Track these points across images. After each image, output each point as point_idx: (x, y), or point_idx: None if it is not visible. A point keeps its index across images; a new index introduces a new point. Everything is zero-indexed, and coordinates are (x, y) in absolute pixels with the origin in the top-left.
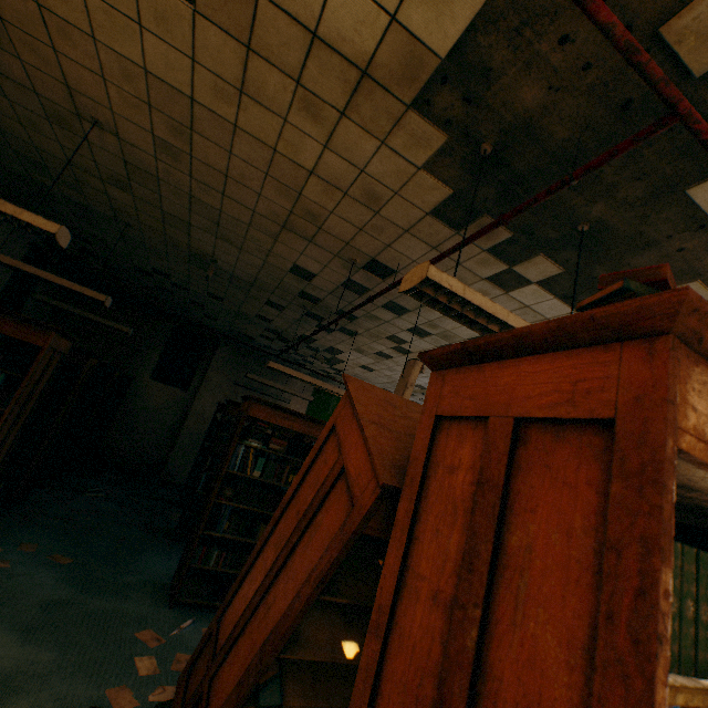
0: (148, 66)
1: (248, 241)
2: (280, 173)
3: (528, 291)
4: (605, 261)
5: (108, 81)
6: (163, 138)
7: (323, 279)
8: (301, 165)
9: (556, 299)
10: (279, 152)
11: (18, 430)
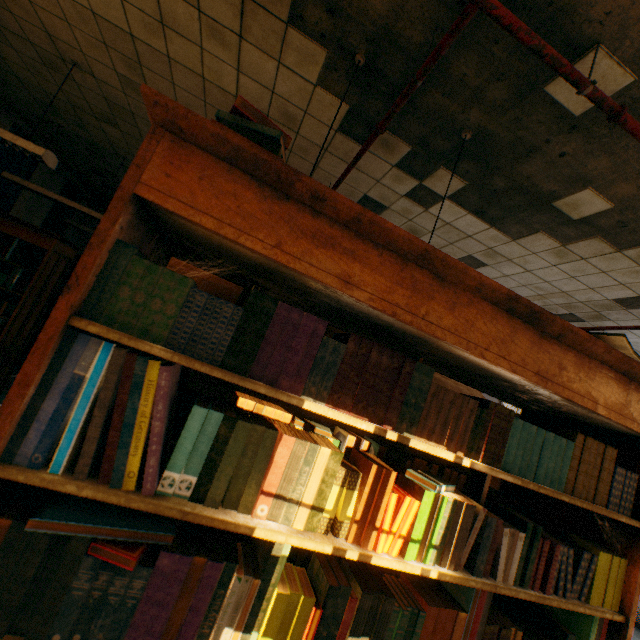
0: (94, 8)
1: None
2: (214, 100)
3: (443, 207)
4: (499, 171)
5: (72, 25)
6: (124, 75)
7: None
8: (227, 91)
9: (470, 214)
10: (207, 79)
11: (38, 315)
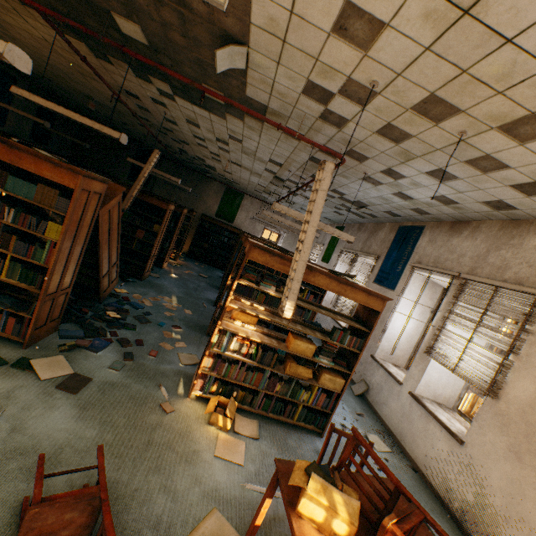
0: None
1: (85, 84)
2: (43, 43)
3: (180, 101)
4: (169, 77)
5: None
6: (3, 32)
7: (130, 105)
8: (41, 38)
9: (193, 105)
10: (30, 33)
11: None
